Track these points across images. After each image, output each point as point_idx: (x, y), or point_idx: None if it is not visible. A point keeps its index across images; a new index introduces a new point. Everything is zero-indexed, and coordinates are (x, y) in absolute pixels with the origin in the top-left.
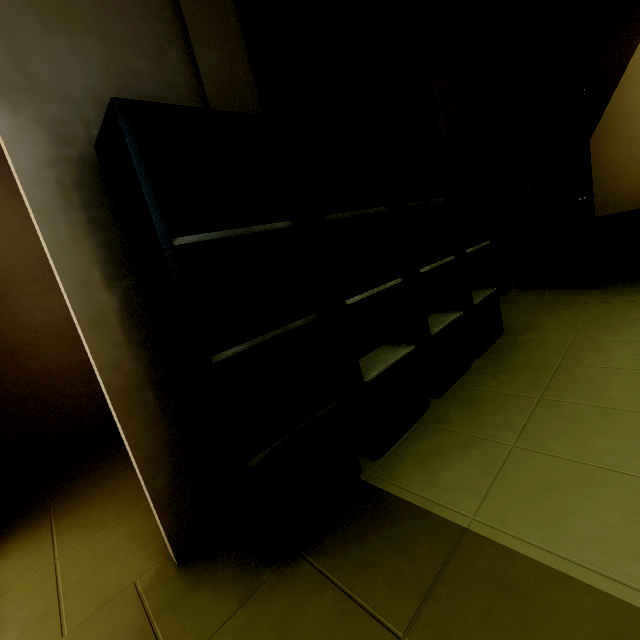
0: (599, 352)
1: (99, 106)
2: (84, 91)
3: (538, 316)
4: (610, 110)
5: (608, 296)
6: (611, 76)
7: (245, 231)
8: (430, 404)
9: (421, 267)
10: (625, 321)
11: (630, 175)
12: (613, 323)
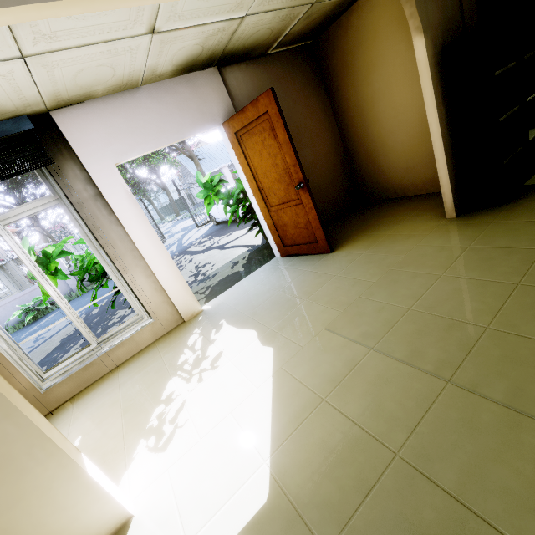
0: None
1: (440, 28)
2: (437, 22)
3: None
4: None
5: None
6: None
7: (506, 68)
8: None
9: None
10: None
11: None
12: None
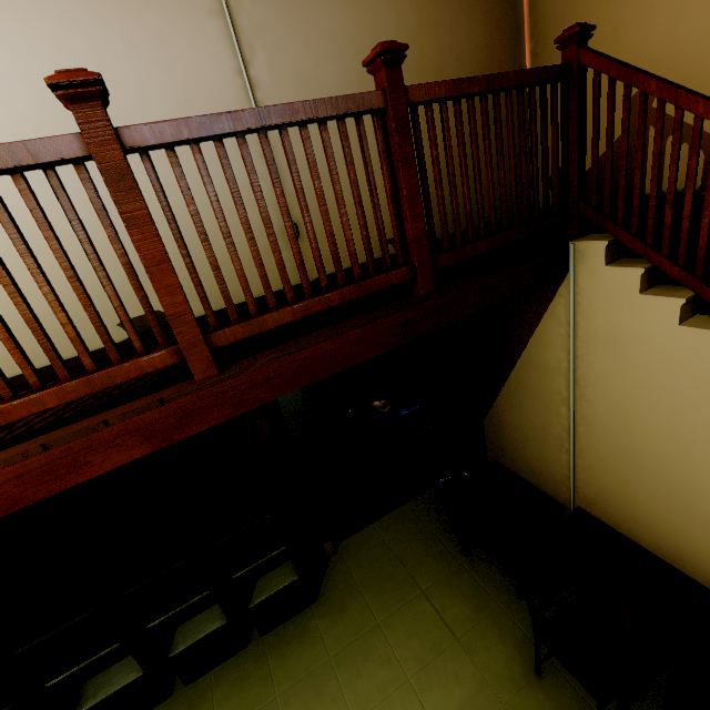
0: (310, 701)
1: None
2: None
3: (369, 583)
4: (515, 376)
5: (447, 584)
6: (515, 342)
7: None
8: (179, 689)
9: (160, 614)
10: (385, 657)
11: (532, 451)
12: (377, 653)
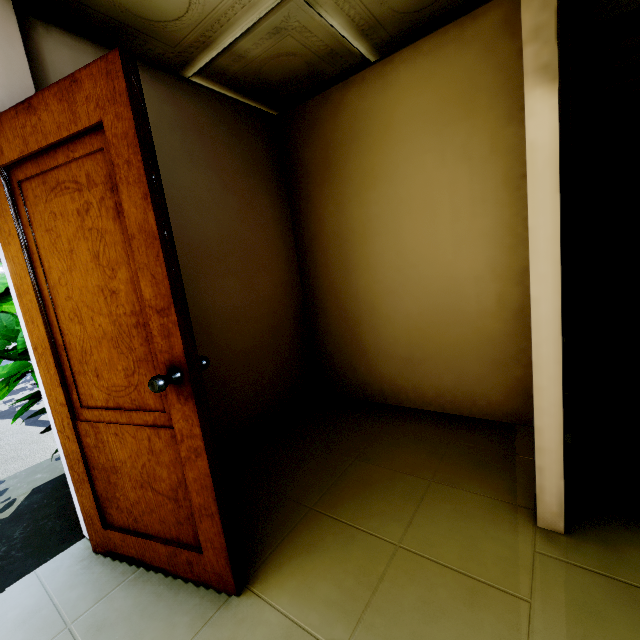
0: None
1: None
2: None
3: None
4: None
5: None
6: None
7: None
8: None
9: None
10: None
11: None
12: None
